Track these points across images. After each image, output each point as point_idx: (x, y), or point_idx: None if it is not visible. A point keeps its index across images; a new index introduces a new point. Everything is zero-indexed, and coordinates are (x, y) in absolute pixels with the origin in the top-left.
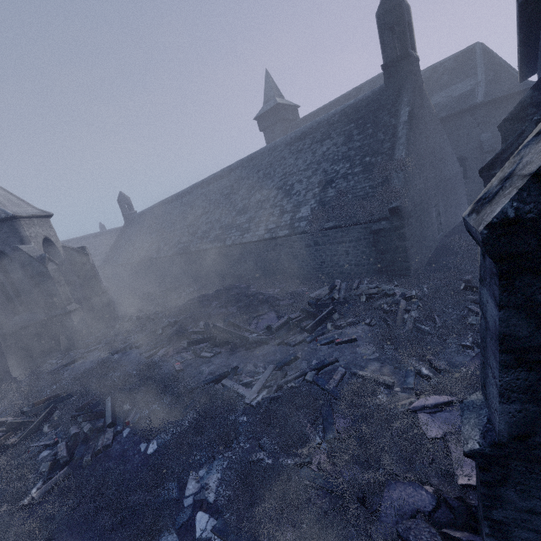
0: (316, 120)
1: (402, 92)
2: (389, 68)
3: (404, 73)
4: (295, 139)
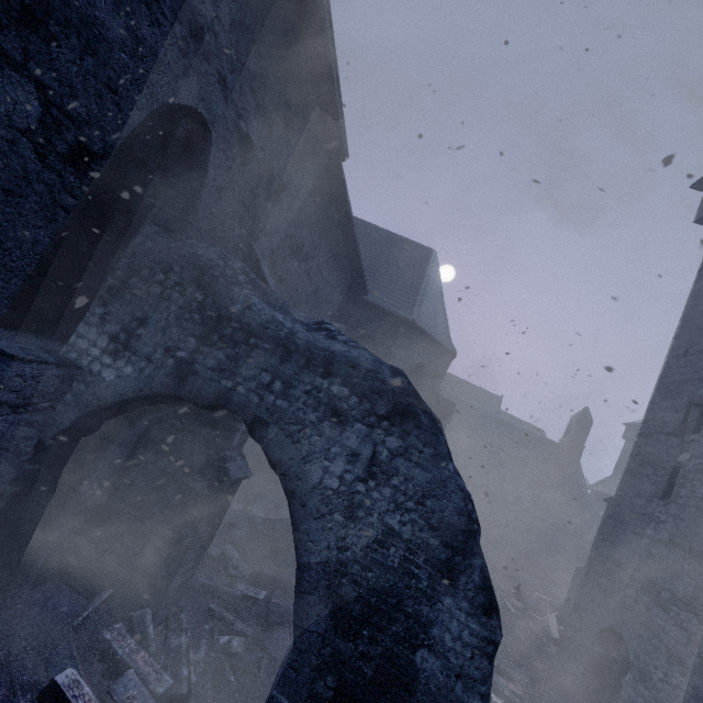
0: (510, 420)
1: (576, 463)
2: (572, 444)
3: (578, 454)
4: (492, 418)
